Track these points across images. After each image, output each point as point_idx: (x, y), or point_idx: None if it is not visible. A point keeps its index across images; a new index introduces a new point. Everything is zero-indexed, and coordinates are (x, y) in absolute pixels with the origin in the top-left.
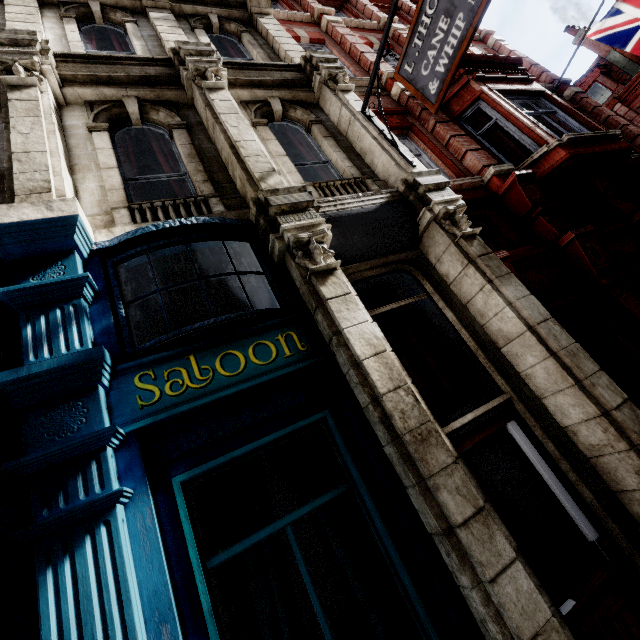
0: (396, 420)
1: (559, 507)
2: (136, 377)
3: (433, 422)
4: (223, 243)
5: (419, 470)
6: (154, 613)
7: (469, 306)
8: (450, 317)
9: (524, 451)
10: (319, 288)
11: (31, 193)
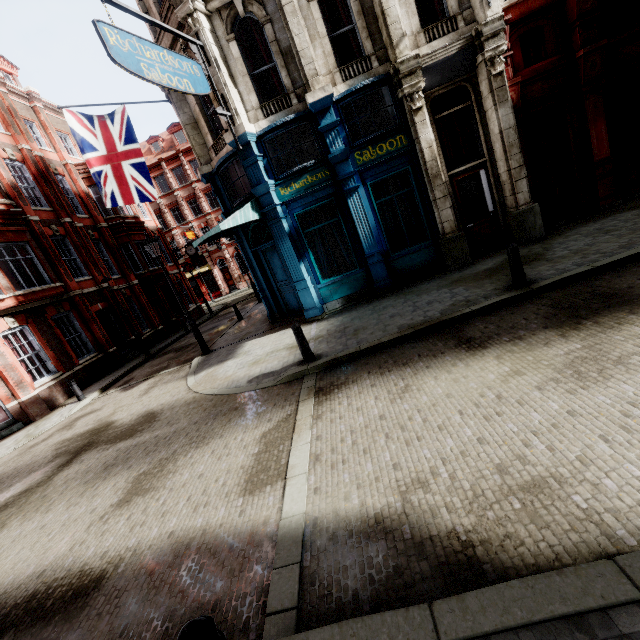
0: (429, 171)
1: (485, 201)
2: (355, 154)
3: (440, 172)
4: (378, 91)
5: (432, 185)
6: (367, 209)
7: (486, 113)
8: (477, 118)
9: (482, 181)
10: (414, 118)
11: (312, 78)
